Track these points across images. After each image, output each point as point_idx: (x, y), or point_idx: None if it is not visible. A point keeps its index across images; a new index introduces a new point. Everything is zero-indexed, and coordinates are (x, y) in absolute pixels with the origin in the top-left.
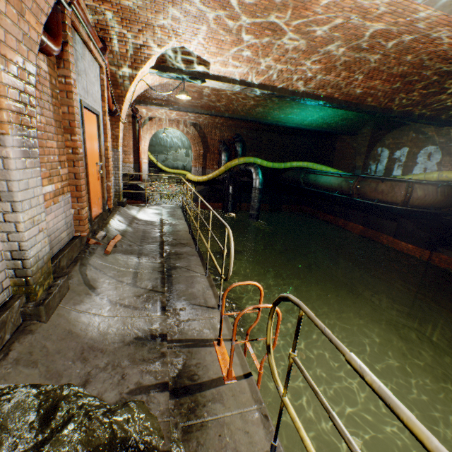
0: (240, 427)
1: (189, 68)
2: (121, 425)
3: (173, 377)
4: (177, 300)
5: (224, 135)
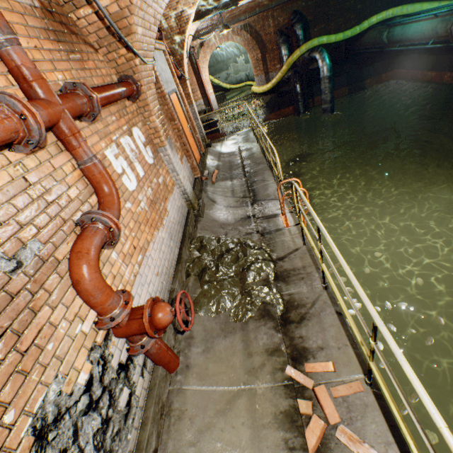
0: (291, 241)
1: (221, 1)
2: (242, 239)
3: (261, 230)
4: (258, 200)
5: (279, 23)
